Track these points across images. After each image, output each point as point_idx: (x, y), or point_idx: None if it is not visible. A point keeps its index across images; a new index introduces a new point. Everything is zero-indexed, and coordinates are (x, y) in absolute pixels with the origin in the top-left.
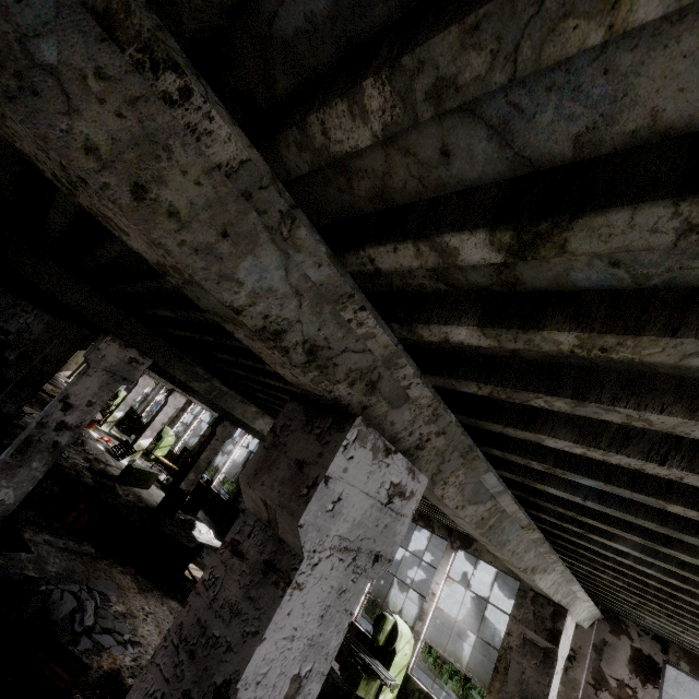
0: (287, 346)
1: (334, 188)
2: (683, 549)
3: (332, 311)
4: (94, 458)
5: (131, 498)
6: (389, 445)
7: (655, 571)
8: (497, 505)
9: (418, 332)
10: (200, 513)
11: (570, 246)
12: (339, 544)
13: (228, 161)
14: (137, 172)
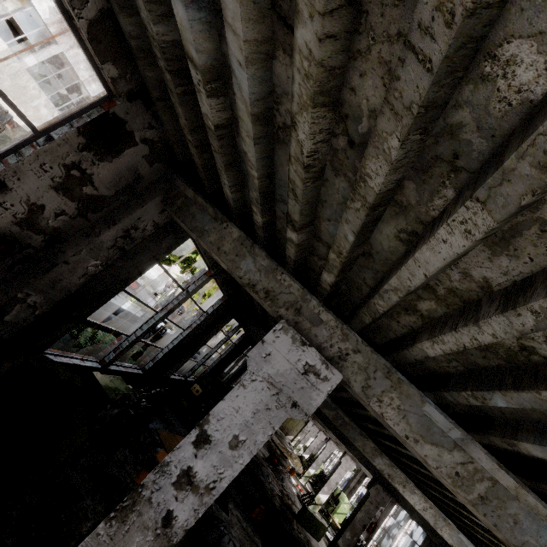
0: (257, 290)
1: (282, 239)
2: None
3: (273, 276)
4: (286, 493)
5: (301, 536)
6: (304, 340)
7: None
8: (474, 463)
9: (324, 287)
10: None
11: (295, 220)
12: (268, 378)
13: (237, 237)
14: (218, 245)
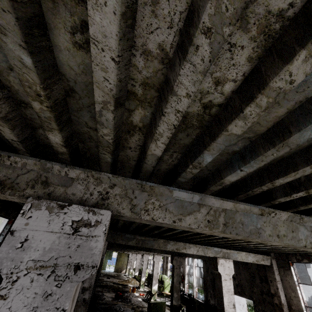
0: None
1: None
2: None
3: (1, 165)
4: (136, 306)
5: None
6: (62, 203)
7: None
8: (212, 208)
9: (61, 151)
10: None
11: None
12: (34, 265)
13: None
14: None
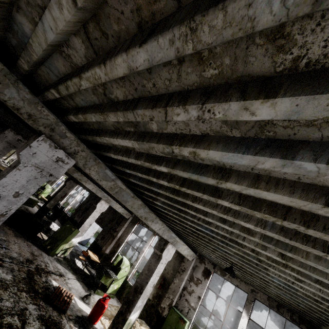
0: (22, 113)
1: (40, 78)
2: (160, 196)
3: (35, 106)
4: None
5: (22, 208)
6: (57, 146)
7: (171, 213)
8: (117, 184)
9: (69, 119)
10: (57, 221)
11: (62, 93)
12: (35, 165)
13: None
14: None
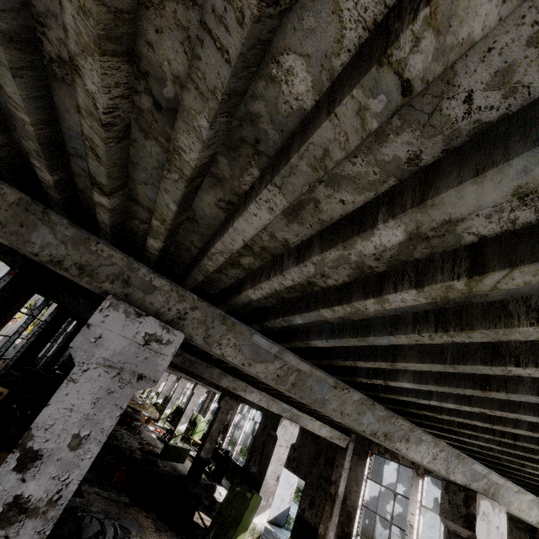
0: (67, 267)
1: (88, 200)
2: (402, 359)
3: (85, 248)
4: (146, 442)
5: (168, 469)
6: (140, 311)
7: (451, 403)
8: (287, 364)
9: (151, 252)
10: (225, 482)
11: (103, 183)
12: (103, 362)
13: (15, 200)
14: None
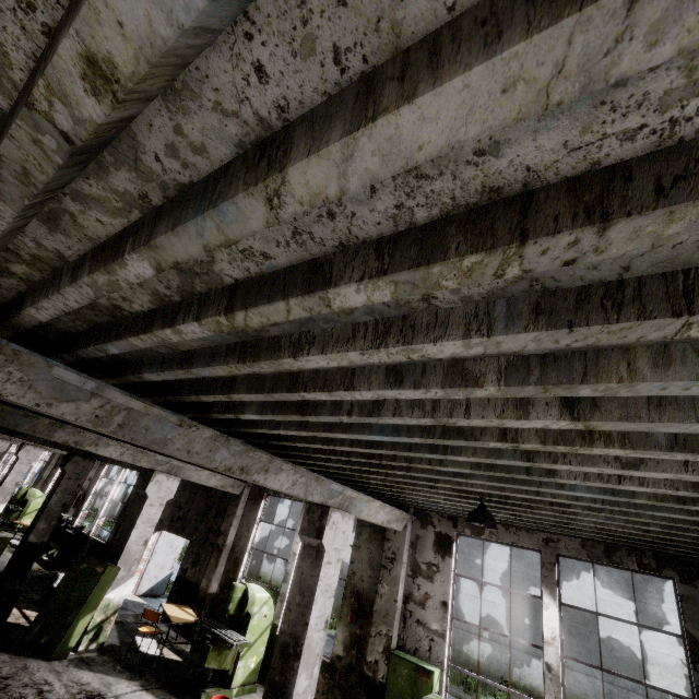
0: None
1: None
2: (236, 391)
3: None
4: None
5: None
6: None
7: (293, 430)
8: (112, 402)
9: None
10: None
11: None
12: None
13: None
14: None
